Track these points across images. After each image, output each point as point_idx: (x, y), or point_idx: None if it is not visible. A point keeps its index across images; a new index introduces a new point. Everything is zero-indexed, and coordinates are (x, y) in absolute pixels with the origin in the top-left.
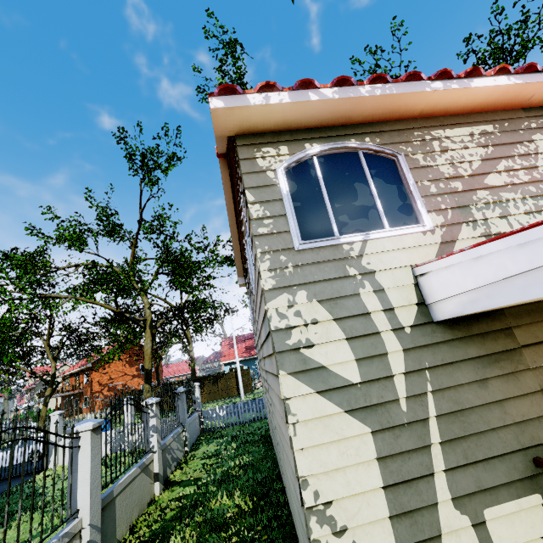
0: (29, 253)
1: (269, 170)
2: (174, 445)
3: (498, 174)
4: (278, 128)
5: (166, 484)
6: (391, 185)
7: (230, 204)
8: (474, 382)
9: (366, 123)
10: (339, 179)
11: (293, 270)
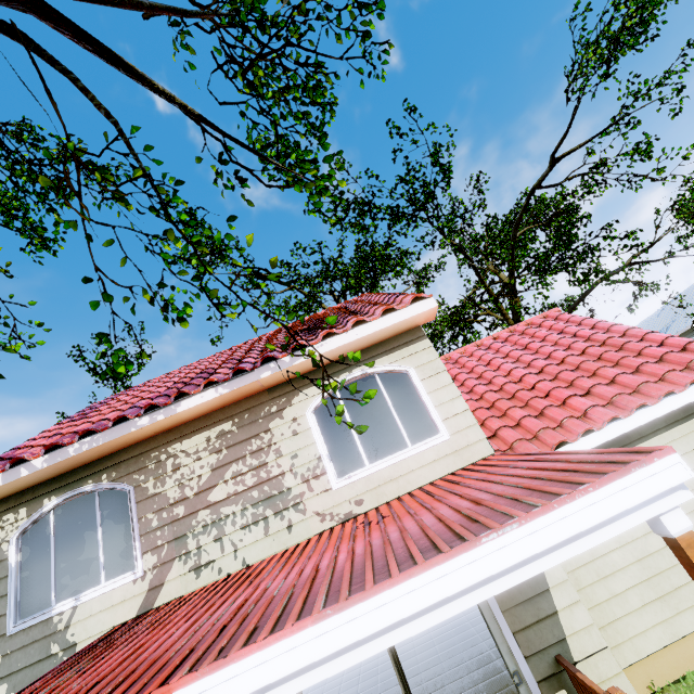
0: None
1: (4, 541)
2: None
3: (225, 483)
4: (20, 489)
5: None
6: (120, 525)
7: None
8: None
9: (108, 455)
10: (72, 531)
11: (2, 660)
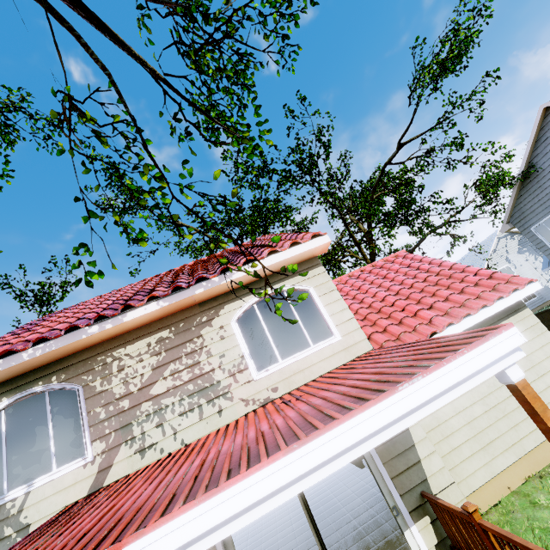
0: None
1: None
2: None
3: (164, 380)
4: None
5: None
6: (70, 419)
7: None
8: None
9: (57, 360)
10: (23, 427)
11: None
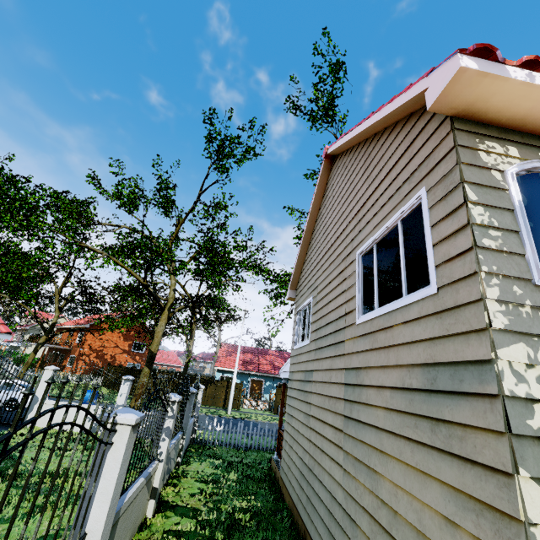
0: (77, 200)
1: (495, 169)
2: (172, 453)
3: None
4: (508, 124)
5: (158, 502)
6: None
7: (315, 210)
8: None
9: None
10: None
11: (532, 312)
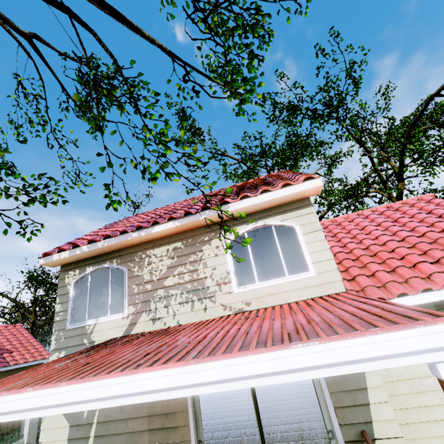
0: None
1: (68, 284)
2: None
3: (173, 277)
4: (77, 260)
5: None
6: (119, 288)
7: None
8: (119, 406)
9: (117, 250)
10: (97, 286)
11: (64, 340)
